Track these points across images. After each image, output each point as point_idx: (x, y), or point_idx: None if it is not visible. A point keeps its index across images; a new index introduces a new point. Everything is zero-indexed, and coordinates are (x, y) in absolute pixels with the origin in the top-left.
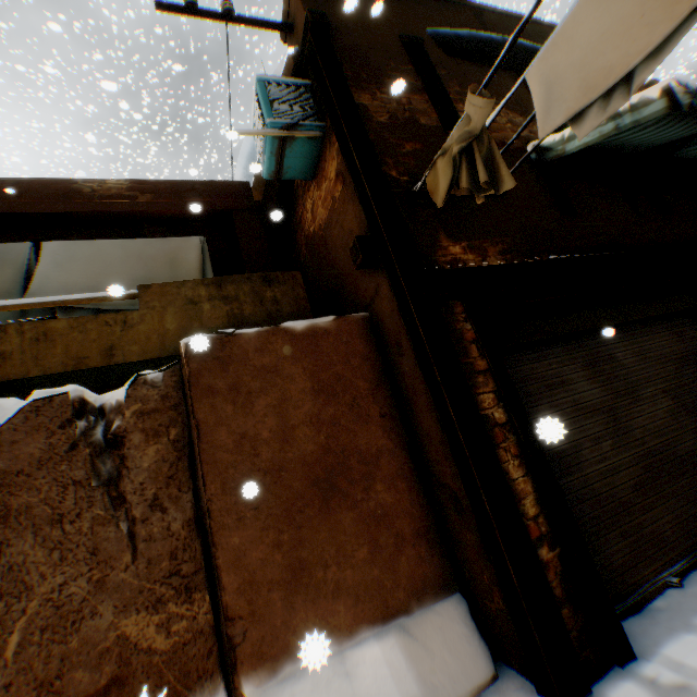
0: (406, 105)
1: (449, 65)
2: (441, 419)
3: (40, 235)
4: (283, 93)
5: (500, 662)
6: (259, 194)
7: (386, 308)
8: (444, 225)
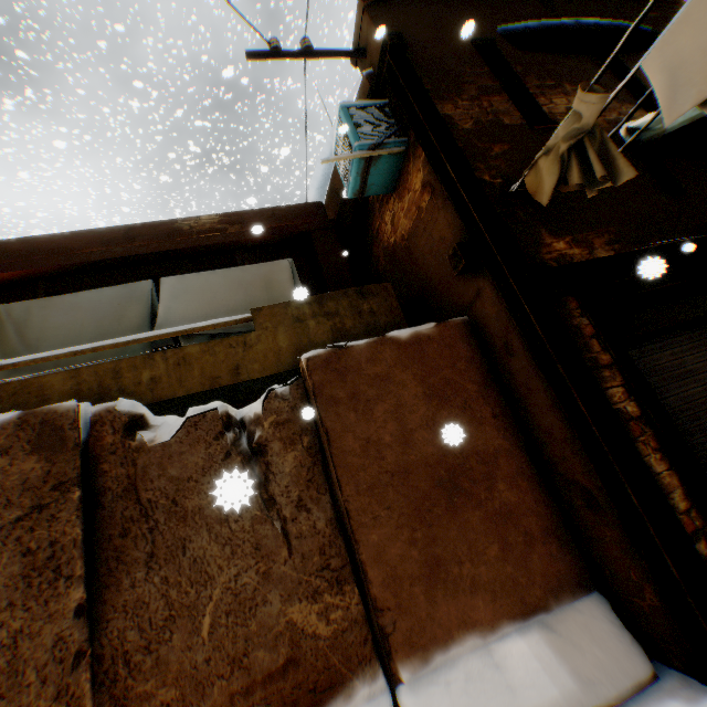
0: (488, 108)
1: (523, 60)
2: (568, 416)
3: (151, 273)
4: (365, 115)
5: (654, 662)
6: (331, 212)
7: (489, 310)
8: (544, 223)
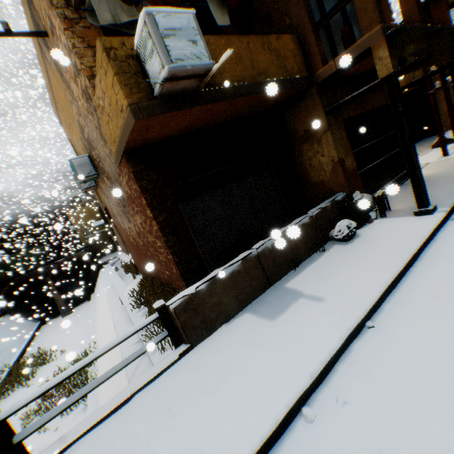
0: None
1: None
2: None
3: None
4: None
5: None
6: None
7: None
8: None
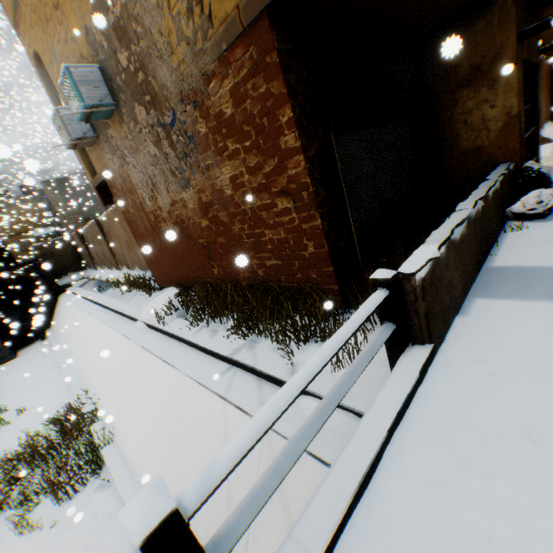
0: None
1: None
2: None
3: None
4: None
5: None
6: None
7: None
8: None
